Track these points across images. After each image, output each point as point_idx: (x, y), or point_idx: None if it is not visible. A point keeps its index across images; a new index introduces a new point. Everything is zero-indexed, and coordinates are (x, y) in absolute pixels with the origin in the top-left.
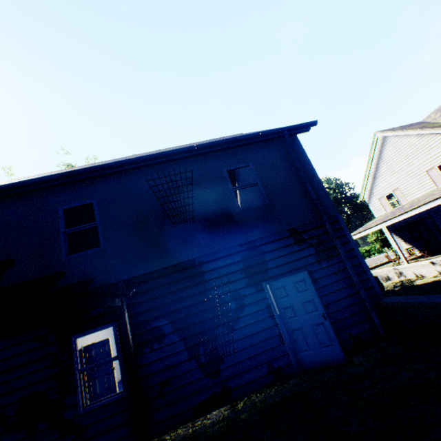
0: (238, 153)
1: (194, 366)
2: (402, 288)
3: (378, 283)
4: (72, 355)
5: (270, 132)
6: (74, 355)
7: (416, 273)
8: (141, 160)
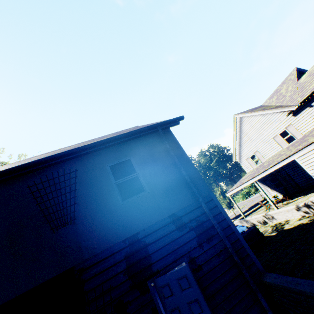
0: (120, 148)
1: None
2: (277, 233)
3: (259, 233)
4: None
5: (145, 129)
6: None
7: (284, 216)
8: (20, 168)
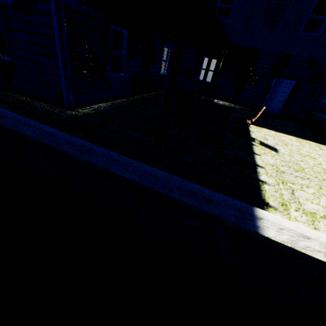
0: None
1: (232, 88)
2: None
3: None
4: (202, 63)
5: None
6: (202, 63)
7: None
8: None
